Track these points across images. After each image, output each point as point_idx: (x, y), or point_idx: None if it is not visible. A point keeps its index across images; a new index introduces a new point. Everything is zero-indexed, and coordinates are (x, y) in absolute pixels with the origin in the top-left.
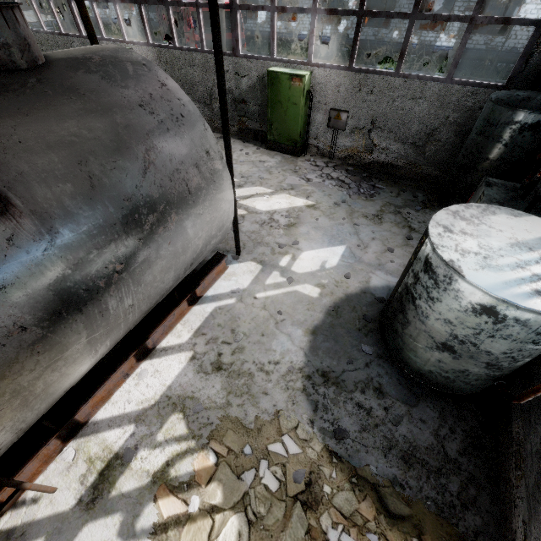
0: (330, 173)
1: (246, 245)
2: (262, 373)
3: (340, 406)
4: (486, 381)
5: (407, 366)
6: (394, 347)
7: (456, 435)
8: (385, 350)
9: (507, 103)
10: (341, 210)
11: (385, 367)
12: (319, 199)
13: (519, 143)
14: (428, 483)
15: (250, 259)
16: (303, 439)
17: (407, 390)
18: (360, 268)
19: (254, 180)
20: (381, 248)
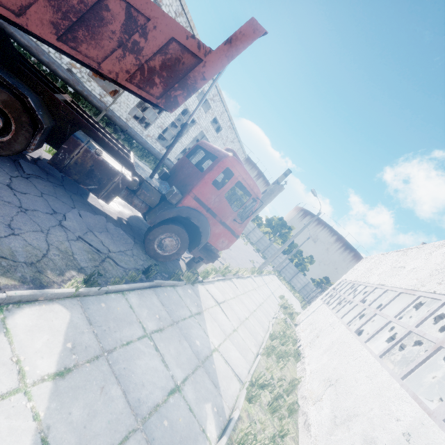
0: None
1: None
2: None
3: None
4: None
5: None
6: None
7: None
8: None
9: None
10: None
11: None
12: None
13: None
14: None
15: None
16: None
17: None
18: None
19: None
20: None
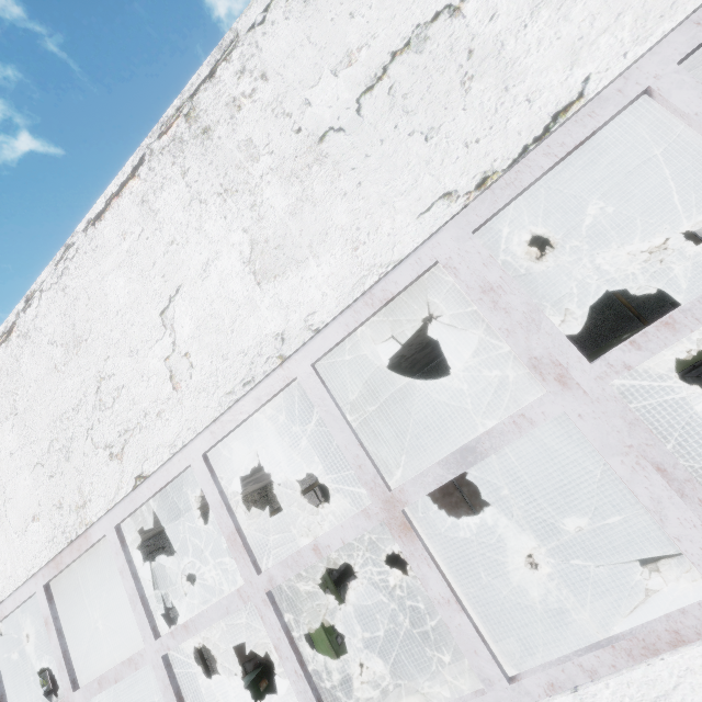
0: None
1: None
2: None
3: None
4: None
5: None
6: None
7: None
8: None
9: None
10: None
11: None
12: None
13: None
14: None
15: None
16: None
17: None
18: None
19: None
20: None
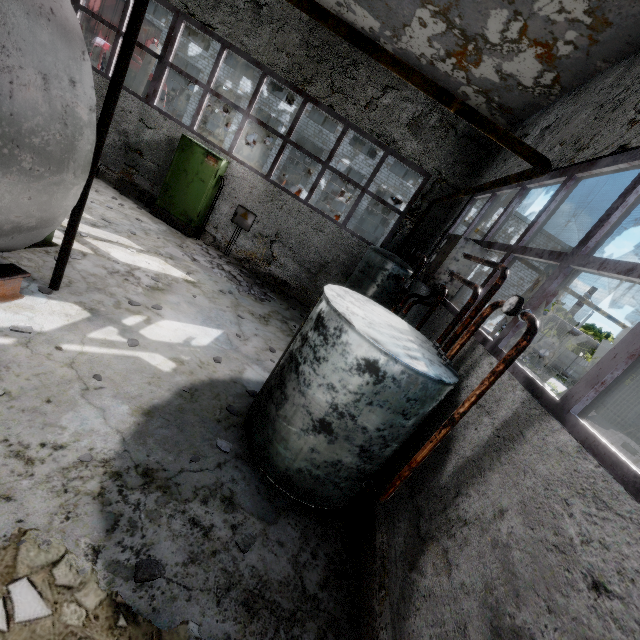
0: (223, 264)
1: (74, 284)
2: (17, 460)
3: (161, 522)
4: (355, 482)
5: (273, 468)
6: (260, 442)
7: (319, 561)
8: (248, 450)
9: (382, 253)
10: (227, 298)
11: (244, 470)
12: (203, 280)
13: (387, 287)
14: (277, 639)
15: (73, 301)
16: (62, 587)
17: (266, 501)
18: (235, 356)
19: (121, 230)
20: (263, 346)
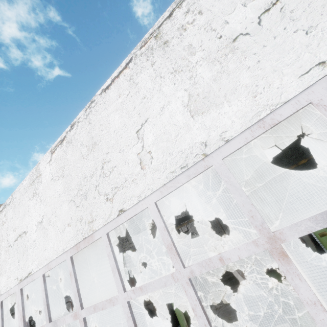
0: None
1: None
2: None
3: None
4: None
5: None
6: None
7: None
8: None
9: None
10: None
11: None
12: None
13: None
14: None
15: None
16: None
17: None
18: None
19: None
20: None
